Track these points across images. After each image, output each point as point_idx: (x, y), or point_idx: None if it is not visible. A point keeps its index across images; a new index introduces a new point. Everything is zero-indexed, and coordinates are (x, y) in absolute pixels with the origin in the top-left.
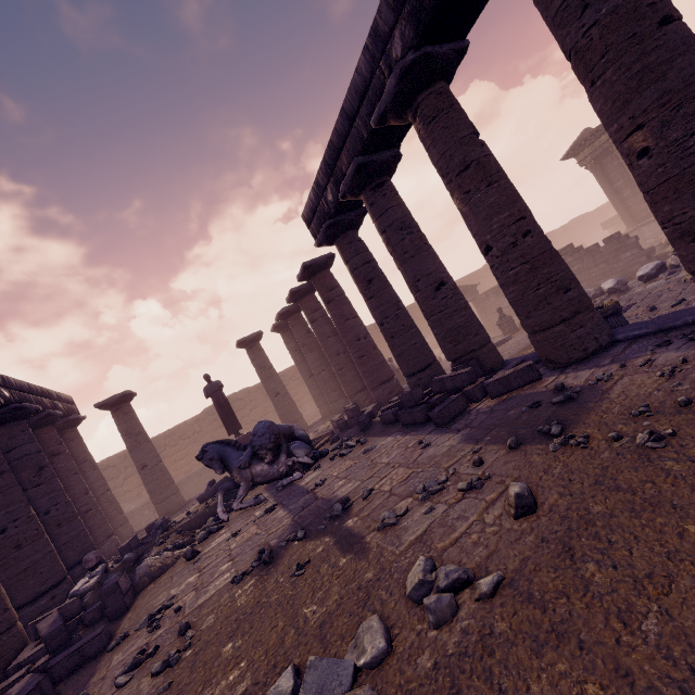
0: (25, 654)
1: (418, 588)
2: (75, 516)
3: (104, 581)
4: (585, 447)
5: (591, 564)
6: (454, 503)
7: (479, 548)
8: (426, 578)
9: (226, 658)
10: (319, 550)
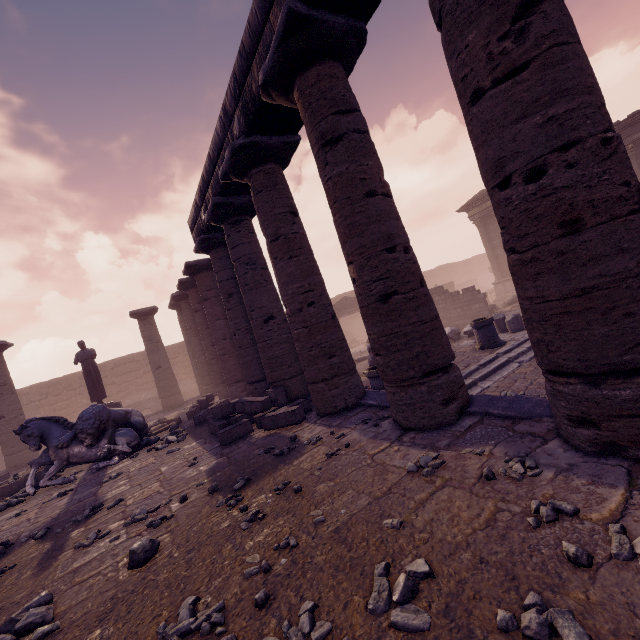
0: None
1: (7, 624)
2: None
3: None
4: (228, 511)
5: (100, 629)
6: (131, 537)
7: (85, 592)
8: (17, 616)
9: None
10: (32, 556)
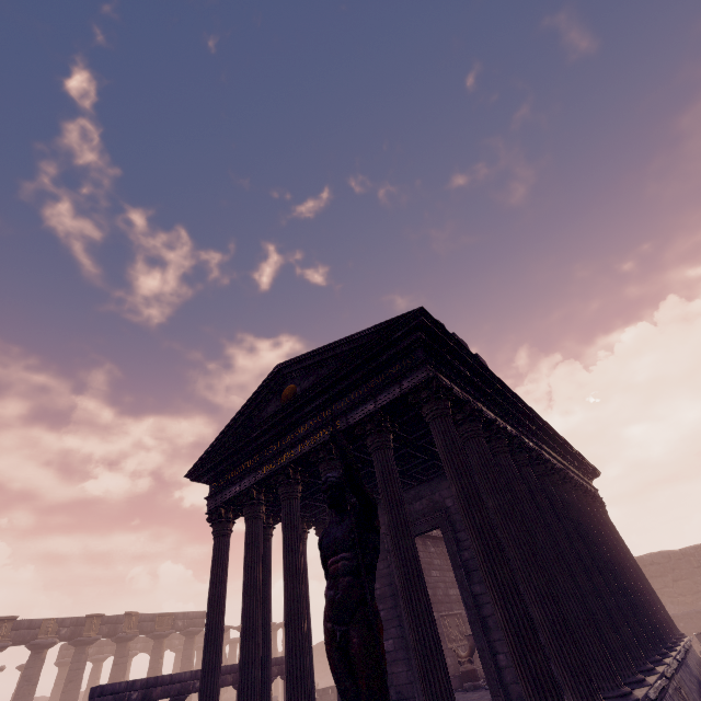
0: None
1: None
2: None
3: None
4: None
5: None
6: None
7: None
8: None
9: None
10: None
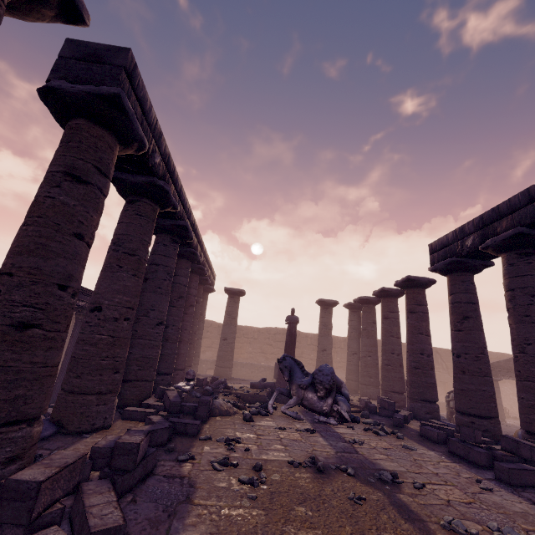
0: (151, 401)
1: None
2: (188, 342)
3: (191, 392)
4: None
5: None
6: None
7: None
8: None
9: (300, 515)
10: (374, 497)
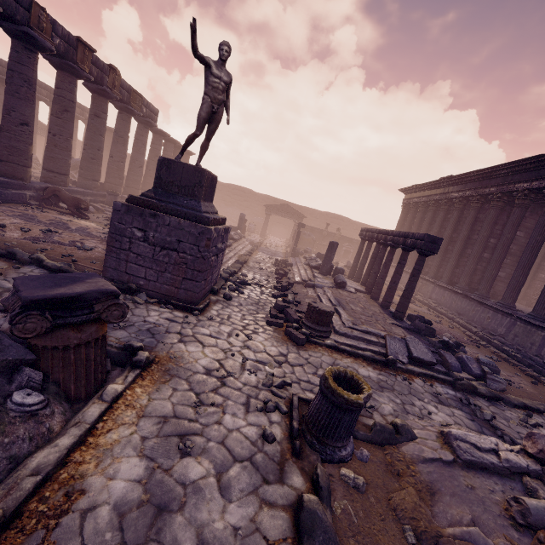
0: None
1: None
2: None
3: None
4: None
5: None
6: None
7: None
8: None
9: None
10: None
